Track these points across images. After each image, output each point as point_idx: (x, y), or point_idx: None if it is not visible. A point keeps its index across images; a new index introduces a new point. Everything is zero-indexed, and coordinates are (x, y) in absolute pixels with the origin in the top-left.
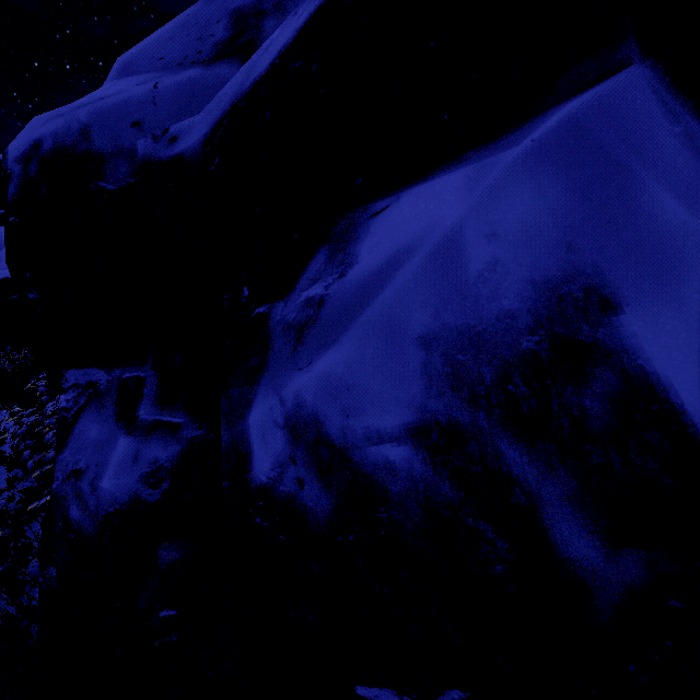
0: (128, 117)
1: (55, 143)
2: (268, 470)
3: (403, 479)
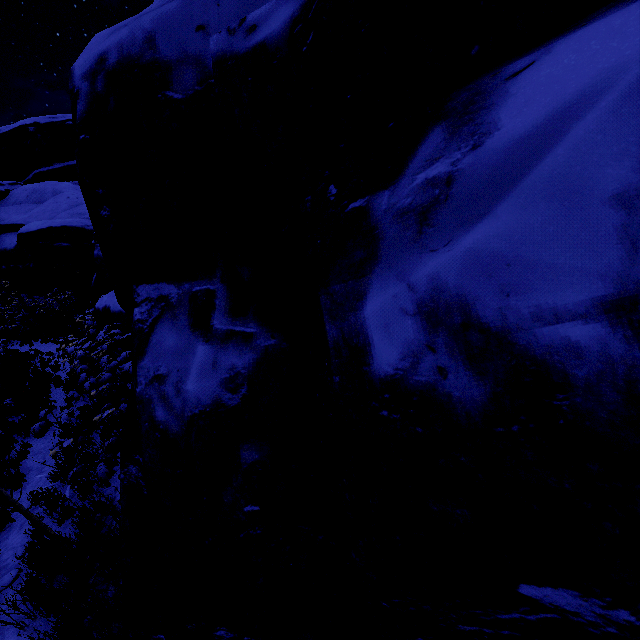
0: (192, 21)
1: (120, 55)
2: (395, 361)
3: (592, 361)
